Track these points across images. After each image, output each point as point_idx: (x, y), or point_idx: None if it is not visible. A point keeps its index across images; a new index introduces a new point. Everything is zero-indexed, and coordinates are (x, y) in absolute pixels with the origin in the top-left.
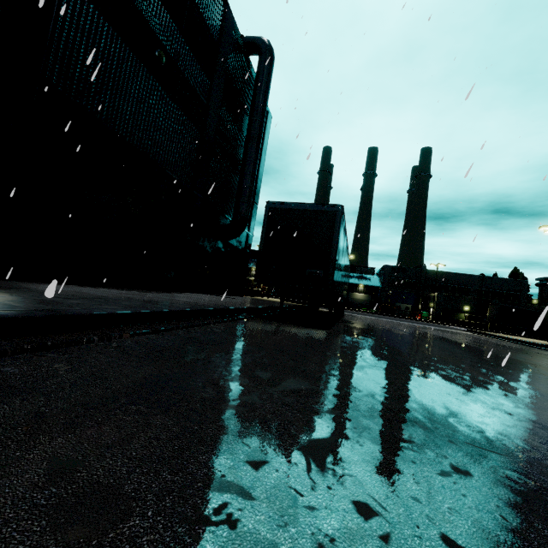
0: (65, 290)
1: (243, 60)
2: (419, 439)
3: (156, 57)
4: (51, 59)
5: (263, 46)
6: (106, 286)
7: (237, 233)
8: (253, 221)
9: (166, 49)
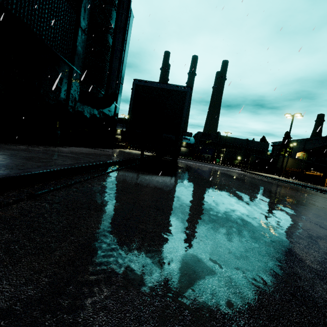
0: None
1: None
2: None
3: None
4: None
5: None
6: None
7: (109, 104)
8: (119, 96)
9: None
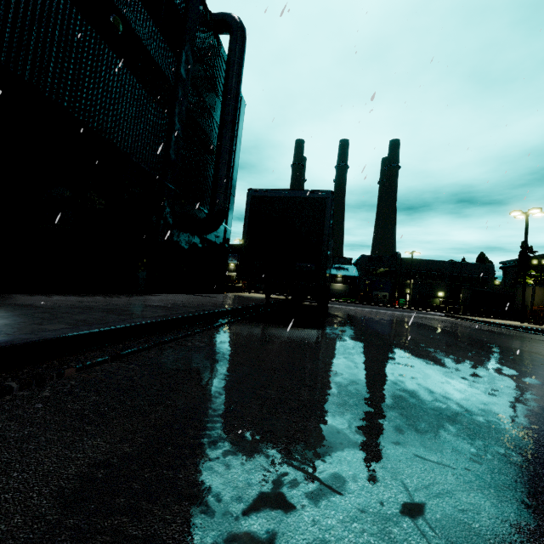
0: (0, 303)
1: (213, 39)
2: None
3: (111, 24)
4: None
5: (233, 24)
6: (64, 292)
7: (215, 226)
8: (230, 214)
9: (123, 15)
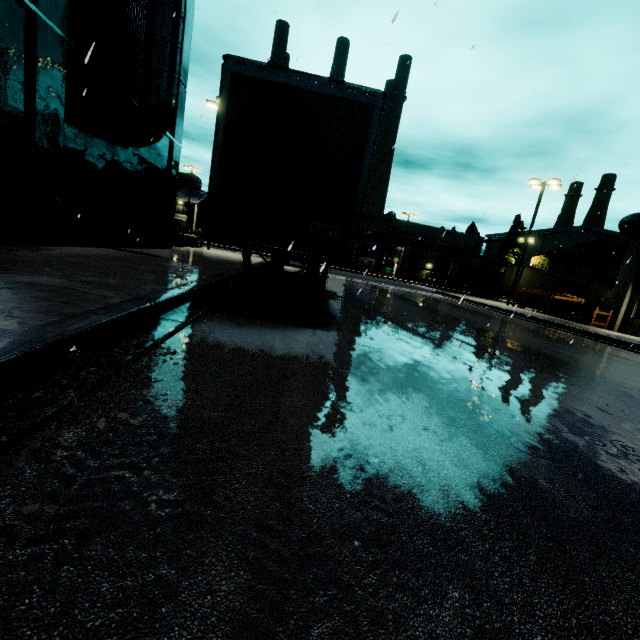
0: None
1: None
2: None
3: None
4: None
5: None
6: None
7: (153, 134)
8: (179, 118)
9: None
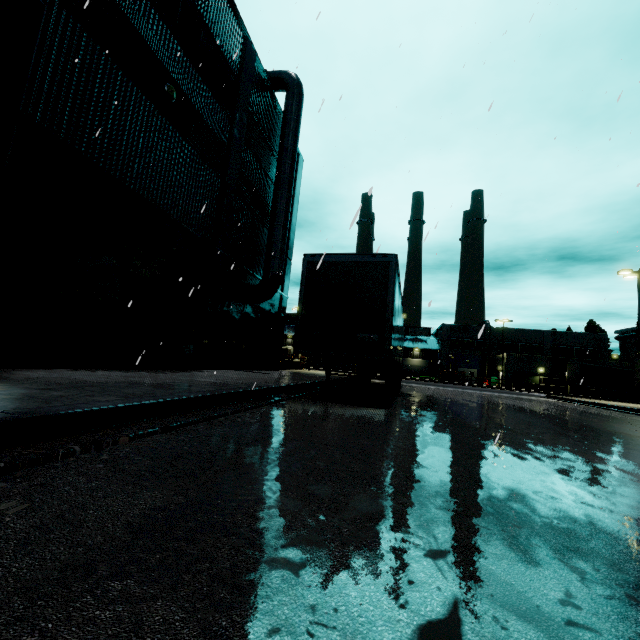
0: (49, 377)
1: (268, 97)
2: (584, 599)
3: (165, 92)
4: (35, 93)
5: (290, 81)
6: (107, 367)
7: (269, 294)
8: (286, 279)
9: (177, 83)
